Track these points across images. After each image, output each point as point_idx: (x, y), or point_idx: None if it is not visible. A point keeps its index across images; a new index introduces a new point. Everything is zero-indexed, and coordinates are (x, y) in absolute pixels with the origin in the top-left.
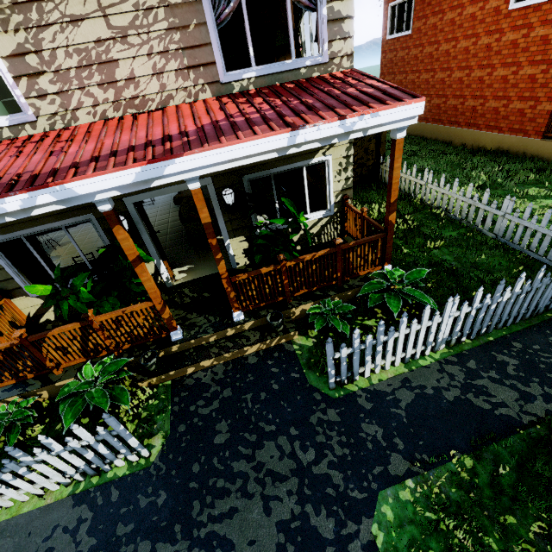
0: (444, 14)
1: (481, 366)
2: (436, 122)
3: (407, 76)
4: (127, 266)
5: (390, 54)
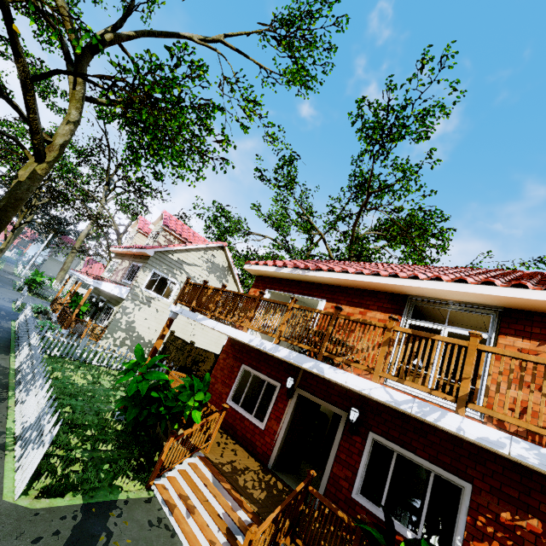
0: None
1: (3, 327)
2: None
3: None
4: (74, 297)
5: None
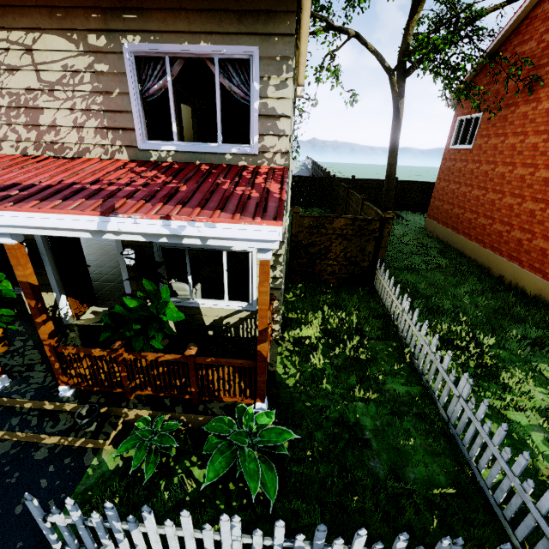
0: (506, 137)
1: None
2: (479, 242)
3: (460, 187)
4: None
5: (449, 162)
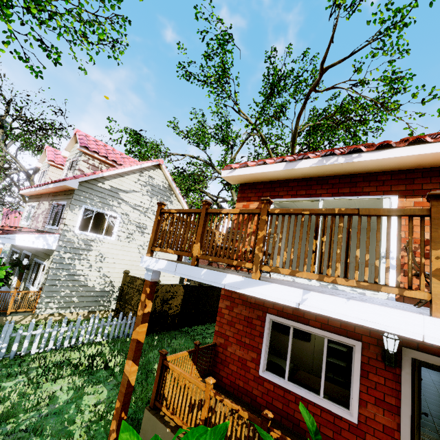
0: None
1: None
2: None
3: None
4: None
5: None
